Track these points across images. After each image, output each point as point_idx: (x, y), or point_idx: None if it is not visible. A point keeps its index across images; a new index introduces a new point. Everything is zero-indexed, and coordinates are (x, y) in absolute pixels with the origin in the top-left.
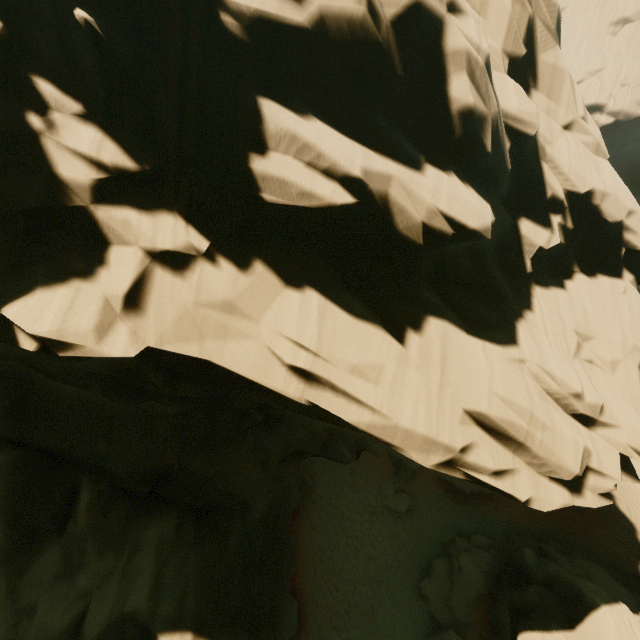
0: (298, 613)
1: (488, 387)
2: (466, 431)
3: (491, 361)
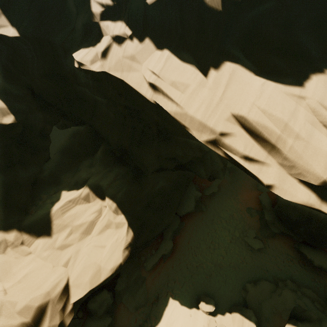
0: (172, 250)
1: (252, 101)
2: (228, 125)
3: (264, 88)
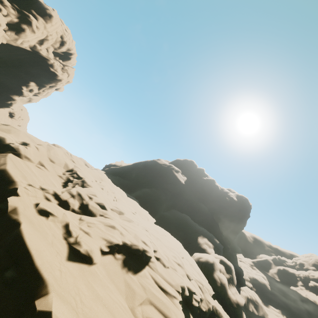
0: None
1: None
2: (317, 299)
3: None
